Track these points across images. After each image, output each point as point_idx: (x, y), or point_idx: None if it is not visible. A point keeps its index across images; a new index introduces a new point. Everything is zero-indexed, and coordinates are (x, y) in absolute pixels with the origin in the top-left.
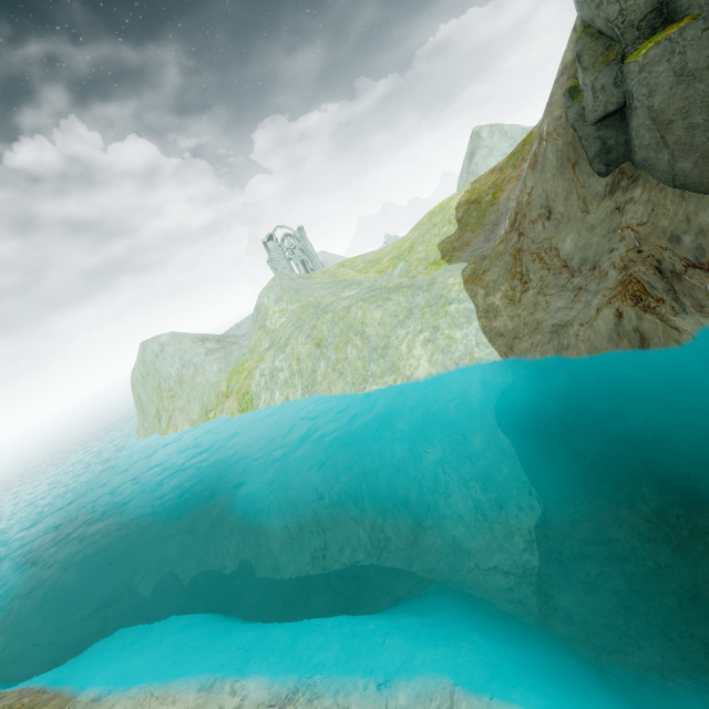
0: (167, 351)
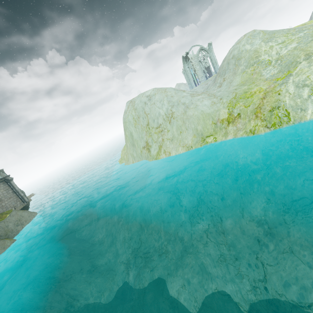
0: (155, 99)
